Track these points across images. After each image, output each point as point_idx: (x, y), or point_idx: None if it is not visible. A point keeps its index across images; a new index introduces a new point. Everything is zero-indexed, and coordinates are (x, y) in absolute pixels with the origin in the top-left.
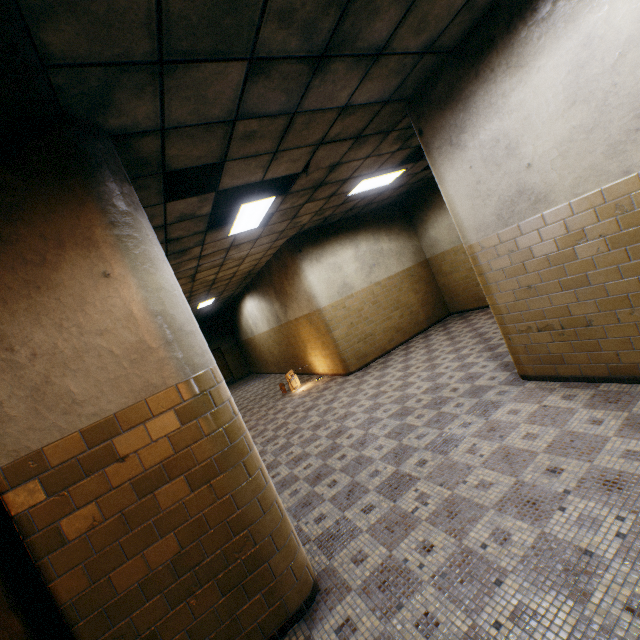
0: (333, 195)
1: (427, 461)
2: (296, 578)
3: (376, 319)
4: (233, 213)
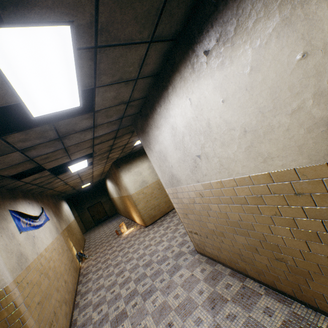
0: (124, 148)
1: (137, 304)
2: None
3: (160, 197)
4: (75, 161)
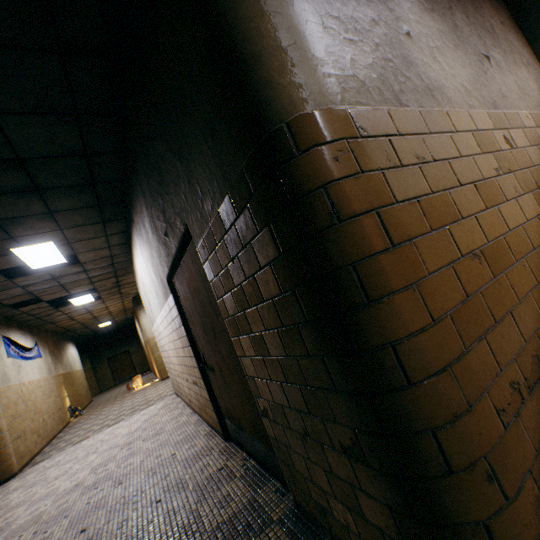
0: None
1: (101, 431)
2: (3, 470)
3: None
4: (82, 293)
